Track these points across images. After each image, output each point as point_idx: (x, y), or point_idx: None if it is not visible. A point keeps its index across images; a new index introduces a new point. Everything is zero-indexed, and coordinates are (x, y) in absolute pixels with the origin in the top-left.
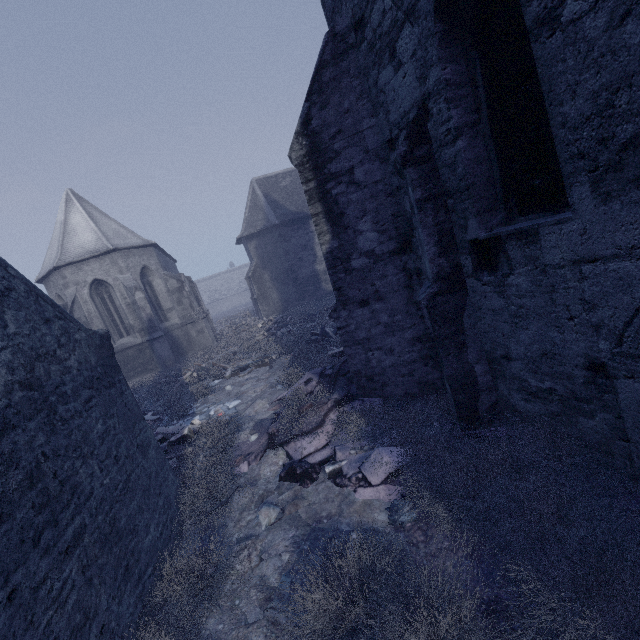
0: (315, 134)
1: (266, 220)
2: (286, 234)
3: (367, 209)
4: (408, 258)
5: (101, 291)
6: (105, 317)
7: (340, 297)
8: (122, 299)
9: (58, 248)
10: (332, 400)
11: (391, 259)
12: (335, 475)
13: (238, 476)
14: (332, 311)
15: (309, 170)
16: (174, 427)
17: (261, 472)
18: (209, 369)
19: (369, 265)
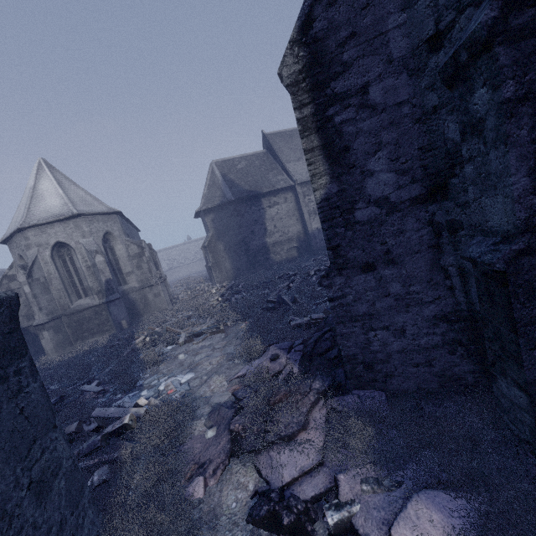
0: (317, 41)
1: (223, 196)
2: (240, 209)
3: (383, 141)
4: (437, 208)
5: (63, 253)
6: (65, 278)
7: (336, 259)
8: (83, 262)
9: (24, 211)
10: (315, 391)
11: (412, 209)
12: (344, 531)
13: (190, 507)
14: (323, 277)
15: (305, 91)
16: (115, 409)
17: (223, 500)
18: (162, 334)
19: (380, 217)
